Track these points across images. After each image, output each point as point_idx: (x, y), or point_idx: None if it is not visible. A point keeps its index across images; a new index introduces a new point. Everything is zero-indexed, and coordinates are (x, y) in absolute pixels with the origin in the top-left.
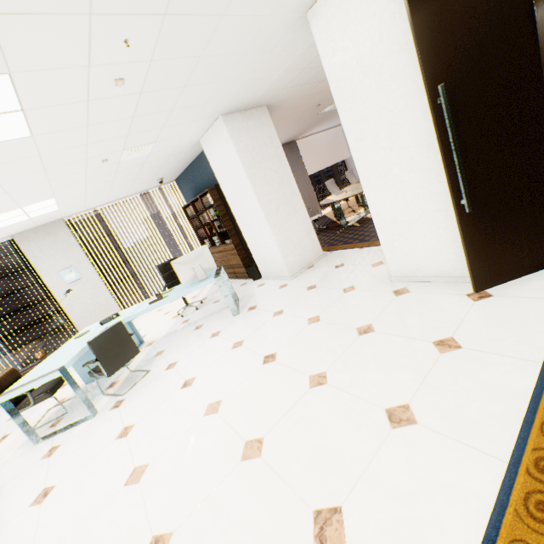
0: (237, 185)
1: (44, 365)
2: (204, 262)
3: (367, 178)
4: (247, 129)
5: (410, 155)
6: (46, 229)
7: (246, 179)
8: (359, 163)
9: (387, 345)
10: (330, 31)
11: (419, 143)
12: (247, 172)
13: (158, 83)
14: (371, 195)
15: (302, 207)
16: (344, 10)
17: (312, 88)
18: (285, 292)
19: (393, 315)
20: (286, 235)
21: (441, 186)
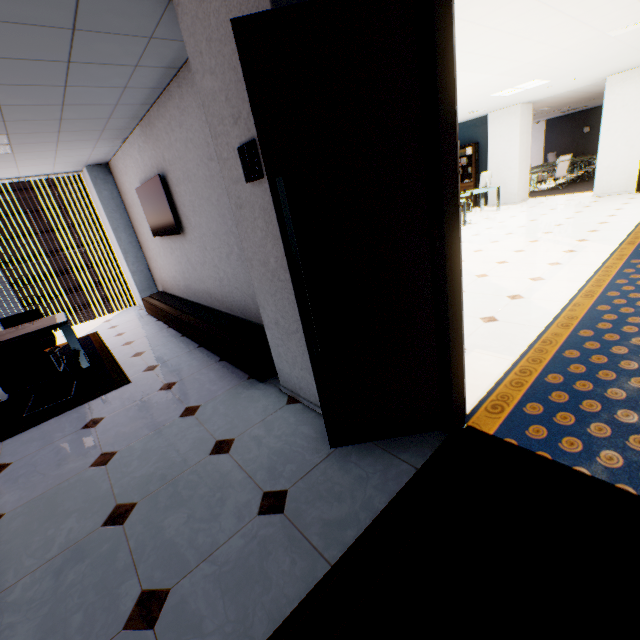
0: (506, 144)
1: None
2: (489, 179)
3: (602, 148)
4: (525, 114)
5: (627, 140)
6: None
7: (517, 141)
8: (602, 141)
9: (608, 201)
10: (614, 87)
11: (633, 136)
12: (520, 137)
13: (549, 88)
14: (601, 155)
15: (528, 167)
16: (624, 82)
17: (552, 100)
18: (522, 205)
19: (603, 199)
20: (521, 178)
21: (635, 153)
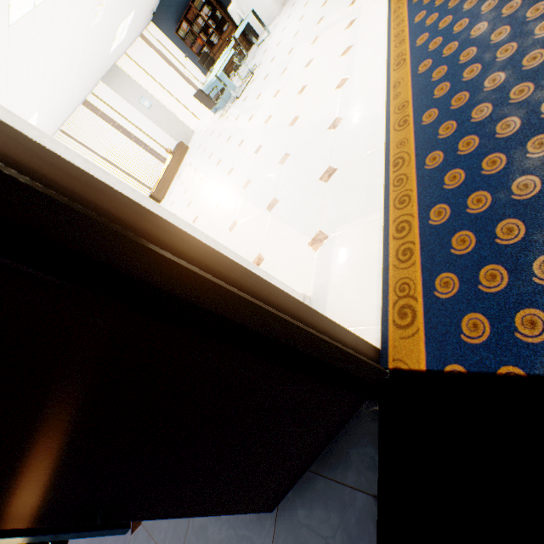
0: None
1: (214, 73)
2: (239, 10)
3: None
4: None
5: None
6: (113, 74)
7: None
8: None
9: None
10: None
11: None
12: None
13: None
14: None
15: None
16: None
17: None
18: (285, 11)
19: None
20: None
21: None
